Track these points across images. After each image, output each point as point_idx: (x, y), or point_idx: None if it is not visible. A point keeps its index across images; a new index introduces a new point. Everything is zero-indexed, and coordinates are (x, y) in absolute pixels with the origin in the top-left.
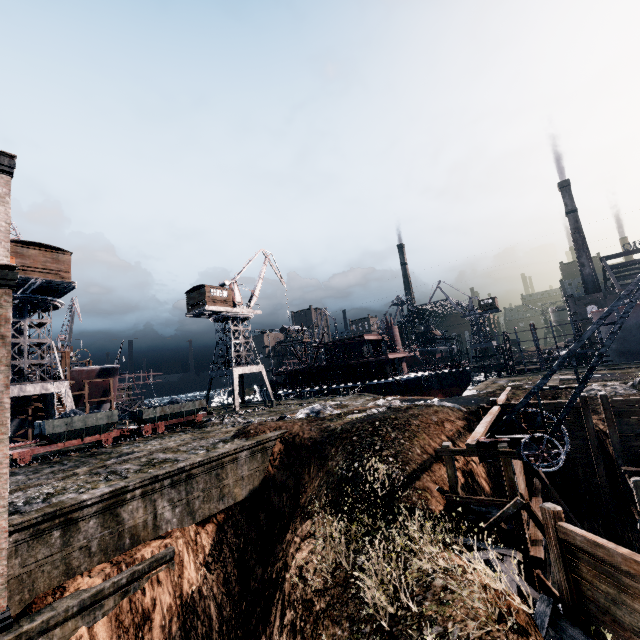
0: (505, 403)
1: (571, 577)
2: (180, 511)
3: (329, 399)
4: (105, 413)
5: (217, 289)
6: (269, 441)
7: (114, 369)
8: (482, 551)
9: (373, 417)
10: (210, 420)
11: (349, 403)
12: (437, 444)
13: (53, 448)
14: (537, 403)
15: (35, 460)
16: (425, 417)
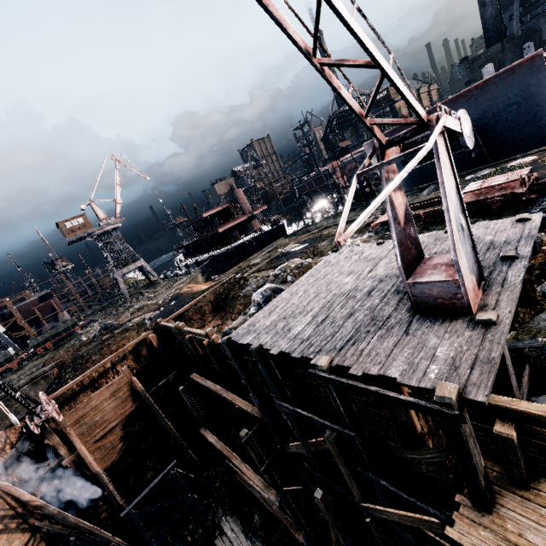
0: (161, 324)
1: (2, 500)
2: None
3: (175, 282)
4: (0, 355)
5: (71, 220)
6: (46, 372)
7: (49, 294)
8: (43, 462)
9: (82, 353)
10: (76, 333)
11: (146, 305)
12: (98, 373)
13: None
14: (168, 326)
15: None
16: (108, 348)
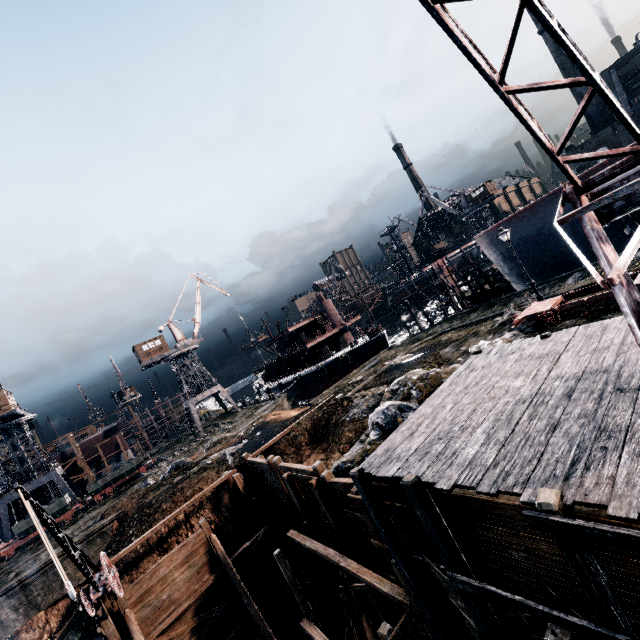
0: (248, 460)
1: None
2: (24, 609)
3: (256, 410)
4: (55, 503)
5: (148, 343)
6: (104, 527)
7: (114, 428)
8: None
9: (150, 500)
10: (141, 475)
11: (224, 437)
12: (168, 528)
13: (27, 539)
14: (257, 462)
15: (28, 545)
16: (181, 493)
